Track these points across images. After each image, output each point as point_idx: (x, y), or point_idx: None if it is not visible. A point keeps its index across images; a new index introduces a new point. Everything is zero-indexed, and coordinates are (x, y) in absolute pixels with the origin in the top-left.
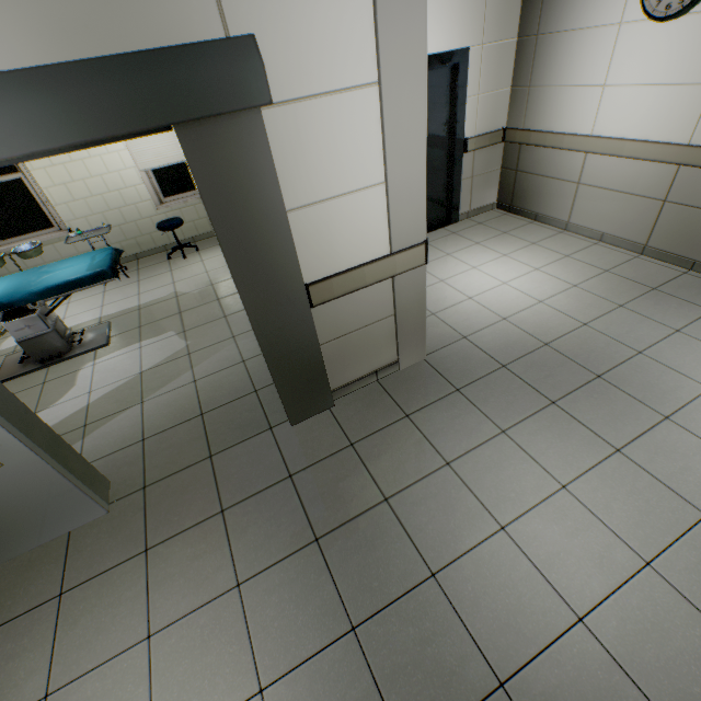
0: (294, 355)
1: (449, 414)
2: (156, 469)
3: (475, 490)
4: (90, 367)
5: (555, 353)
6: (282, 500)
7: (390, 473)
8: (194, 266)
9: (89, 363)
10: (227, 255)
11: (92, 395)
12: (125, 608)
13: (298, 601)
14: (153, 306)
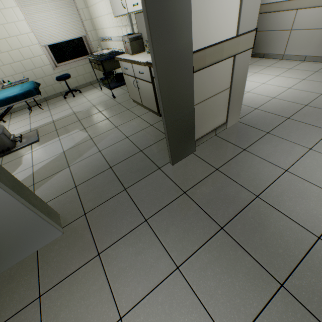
0: (179, 111)
1: (270, 145)
2: (89, 202)
3: (314, 182)
4: (29, 153)
5: (314, 108)
6: (185, 207)
7: (251, 181)
8: (80, 99)
9: (28, 151)
10: (147, 7)
11: (34, 168)
12: (94, 299)
13: (229, 272)
14: (62, 119)
